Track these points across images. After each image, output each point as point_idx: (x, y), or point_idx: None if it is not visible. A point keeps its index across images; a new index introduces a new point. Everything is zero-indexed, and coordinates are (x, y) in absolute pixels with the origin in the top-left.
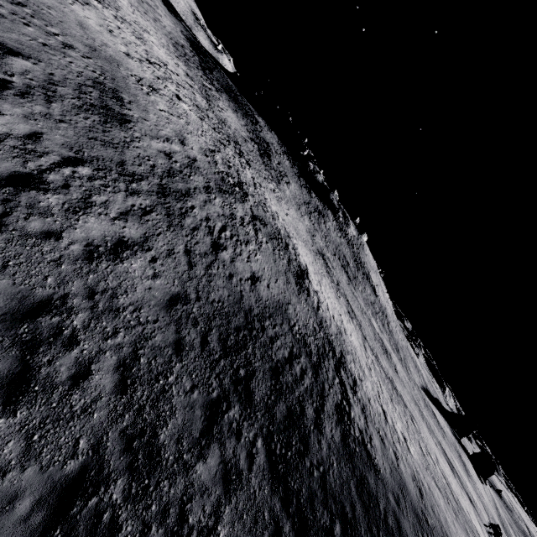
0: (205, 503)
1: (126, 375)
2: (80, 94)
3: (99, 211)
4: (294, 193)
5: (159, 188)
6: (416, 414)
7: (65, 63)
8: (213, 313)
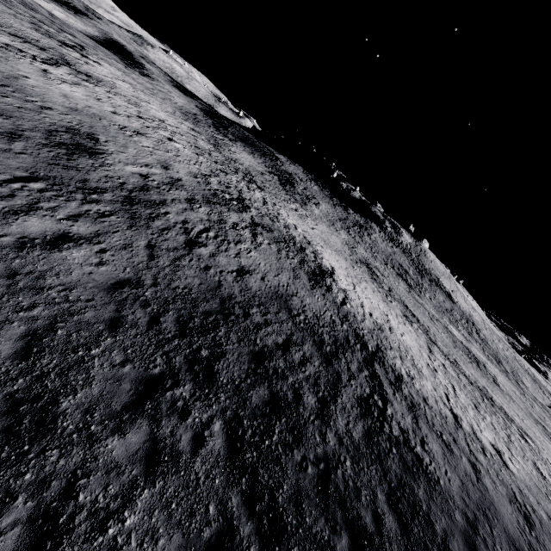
0: (110, 482)
1: (33, 344)
2: (49, 136)
3: (45, 213)
4: (325, 212)
5: (127, 199)
6: (535, 433)
7: (39, 118)
8: (174, 297)
